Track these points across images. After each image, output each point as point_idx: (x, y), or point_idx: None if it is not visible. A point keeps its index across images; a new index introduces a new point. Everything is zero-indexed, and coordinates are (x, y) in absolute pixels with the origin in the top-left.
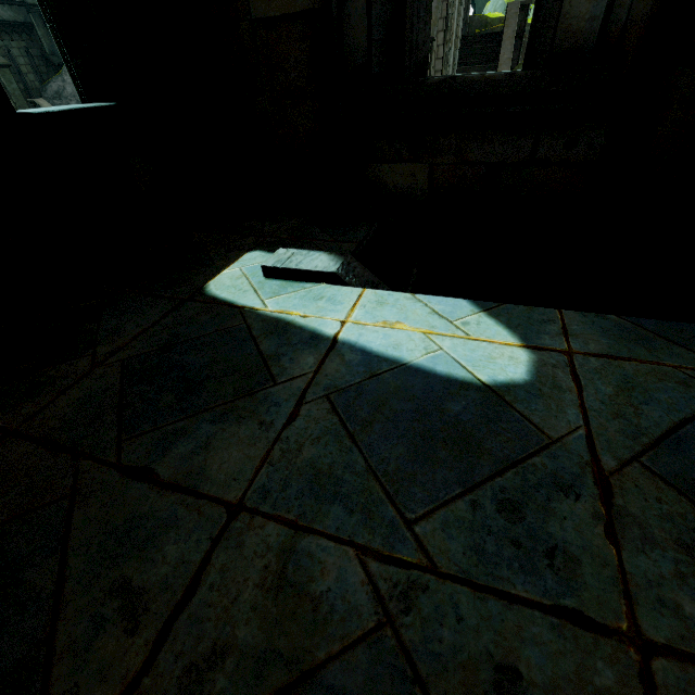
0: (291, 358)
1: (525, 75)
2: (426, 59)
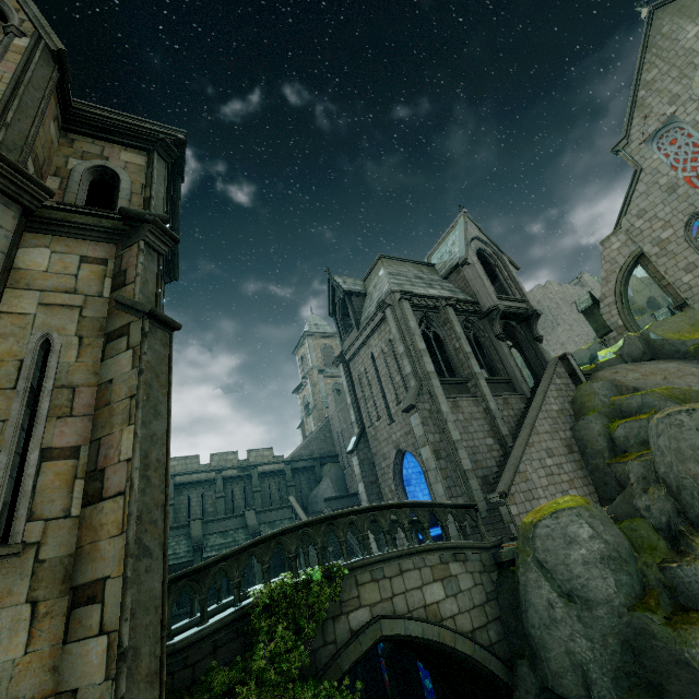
0: None
1: None
2: None
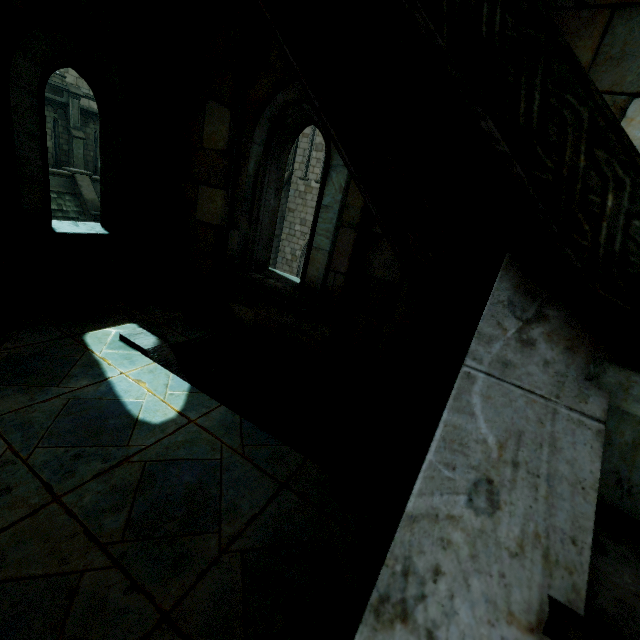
0: (78, 379)
1: (289, 290)
2: (262, 264)
